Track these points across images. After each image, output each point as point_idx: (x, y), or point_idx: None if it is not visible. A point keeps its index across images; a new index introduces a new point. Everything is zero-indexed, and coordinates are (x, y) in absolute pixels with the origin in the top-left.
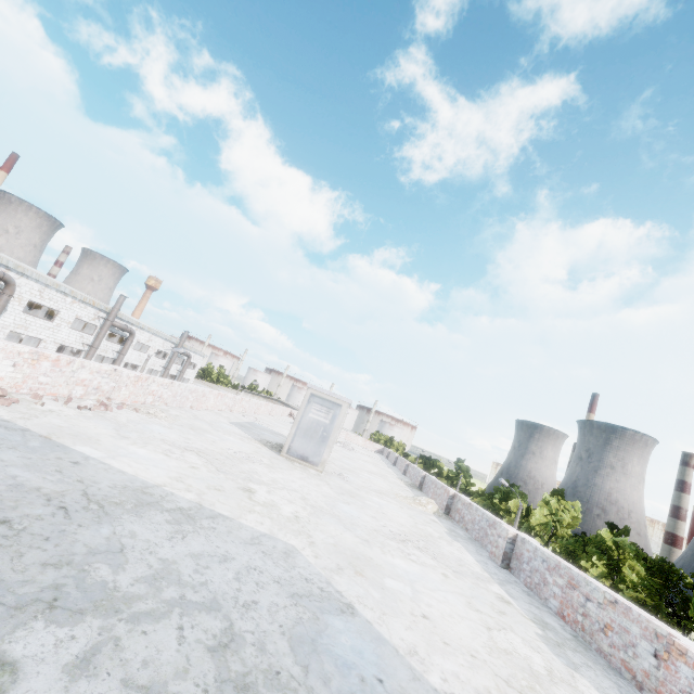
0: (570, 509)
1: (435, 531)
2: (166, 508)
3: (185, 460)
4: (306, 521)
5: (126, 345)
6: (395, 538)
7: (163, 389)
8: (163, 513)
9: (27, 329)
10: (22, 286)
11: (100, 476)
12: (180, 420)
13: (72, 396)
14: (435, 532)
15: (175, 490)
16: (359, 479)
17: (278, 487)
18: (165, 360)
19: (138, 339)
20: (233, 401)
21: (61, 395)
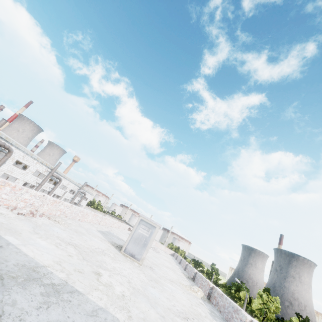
0: (274, 301)
1: (202, 311)
2: (44, 282)
3: (66, 250)
4: (128, 298)
5: (56, 185)
6: (180, 315)
7: (66, 208)
8: (40, 287)
9: (12, 172)
10: (15, 153)
11: (11, 256)
12: (71, 226)
13: (17, 207)
14: (202, 312)
15: (54, 270)
16: (161, 271)
17: (115, 273)
18: (73, 195)
19: (62, 183)
20: (101, 219)
21: (11, 205)
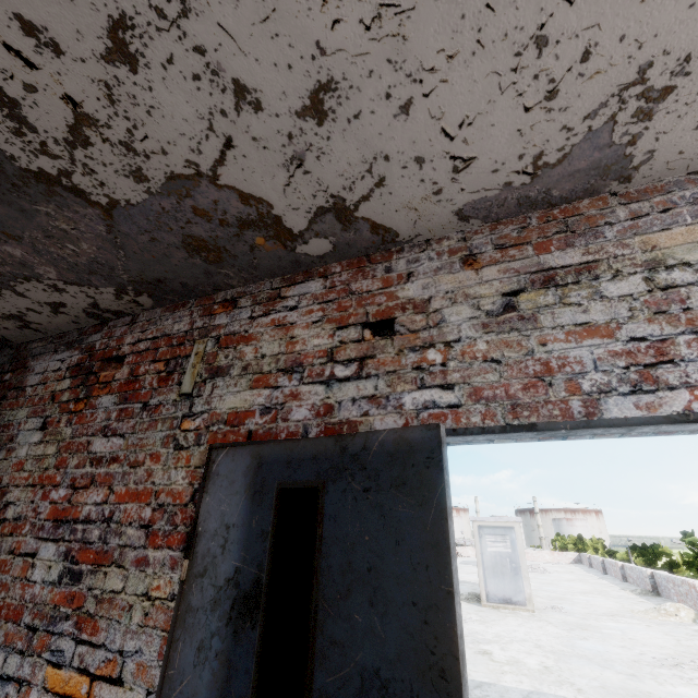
0: None
1: None
2: None
3: None
4: (557, 669)
5: None
6: (662, 664)
7: None
8: None
9: None
10: None
11: None
12: None
13: None
14: None
15: None
16: (577, 606)
17: (506, 641)
18: None
19: None
20: None
21: None
